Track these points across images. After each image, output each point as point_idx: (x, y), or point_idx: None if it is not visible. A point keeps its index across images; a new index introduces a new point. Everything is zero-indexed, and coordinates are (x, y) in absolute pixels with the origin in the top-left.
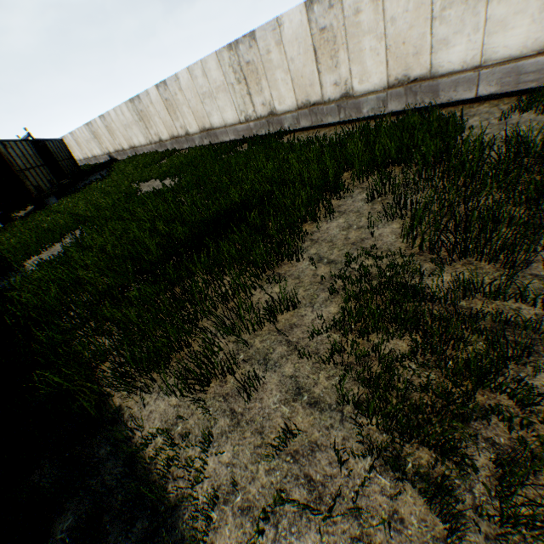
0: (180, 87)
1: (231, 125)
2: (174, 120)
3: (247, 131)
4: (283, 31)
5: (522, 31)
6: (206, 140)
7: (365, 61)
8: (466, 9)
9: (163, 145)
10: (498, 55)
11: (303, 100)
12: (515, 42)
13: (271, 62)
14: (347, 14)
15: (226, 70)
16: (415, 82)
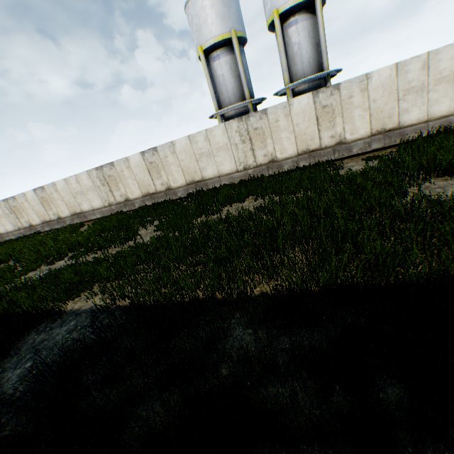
0: None
1: (12, 232)
2: None
3: (21, 234)
4: (28, 196)
5: (98, 202)
6: None
7: (61, 207)
8: (82, 196)
9: None
10: (96, 207)
11: (44, 220)
12: (98, 204)
13: (26, 206)
14: (49, 193)
15: (5, 208)
16: (79, 213)
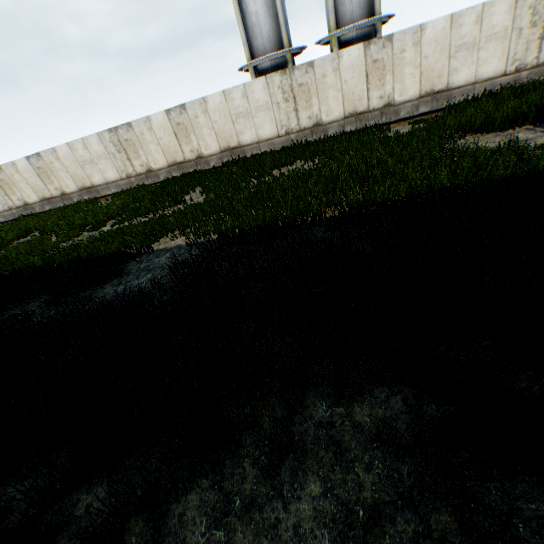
0: None
1: (0, 212)
2: None
3: (14, 215)
4: (19, 166)
5: (113, 173)
6: None
7: (66, 180)
8: (92, 165)
9: None
10: (111, 180)
11: (43, 197)
12: (113, 176)
13: (17, 179)
14: (48, 163)
15: None
16: (90, 188)
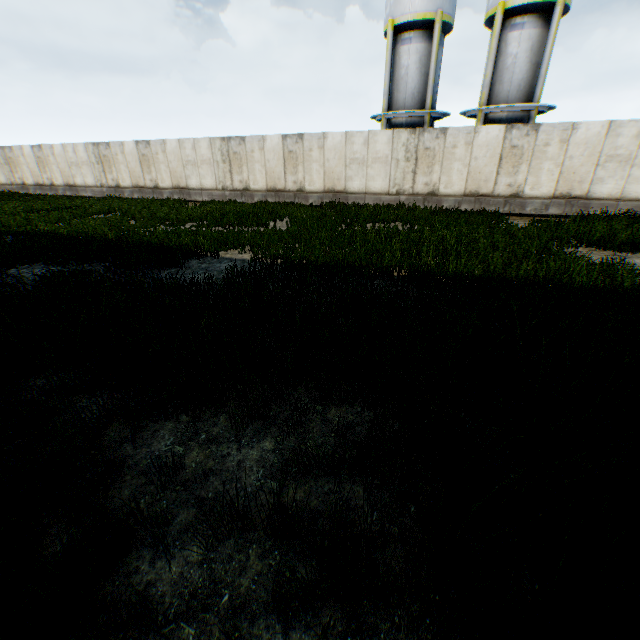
0: (55, 153)
1: (91, 186)
2: (44, 172)
3: (102, 193)
4: (125, 148)
5: (210, 181)
6: (70, 192)
7: (163, 174)
8: (193, 168)
9: (27, 188)
10: (206, 187)
11: (136, 184)
12: (209, 184)
13: (119, 160)
14: (153, 152)
15: (91, 154)
16: (183, 189)
